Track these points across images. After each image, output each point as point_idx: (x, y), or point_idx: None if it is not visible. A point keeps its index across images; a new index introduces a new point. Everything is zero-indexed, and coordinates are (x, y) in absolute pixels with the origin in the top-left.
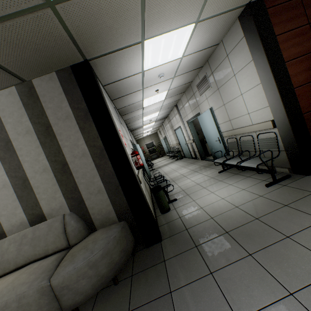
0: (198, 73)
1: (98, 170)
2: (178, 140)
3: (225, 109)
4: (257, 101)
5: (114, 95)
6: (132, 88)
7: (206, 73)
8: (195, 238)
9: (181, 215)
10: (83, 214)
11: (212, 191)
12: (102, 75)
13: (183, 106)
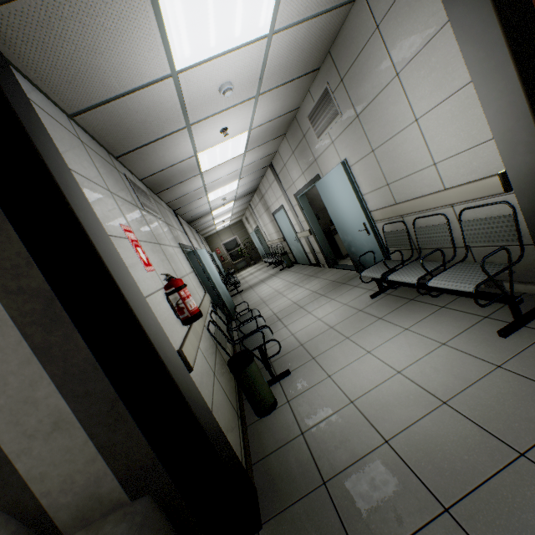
0: (311, 86)
1: (44, 362)
2: (281, 232)
3: (375, 160)
4: (458, 132)
5: (116, 143)
6: (160, 124)
7: (328, 82)
8: (353, 530)
9: (303, 424)
10: (13, 501)
11: (367, 348)
12: (50, 79)
13: (284, 165)
